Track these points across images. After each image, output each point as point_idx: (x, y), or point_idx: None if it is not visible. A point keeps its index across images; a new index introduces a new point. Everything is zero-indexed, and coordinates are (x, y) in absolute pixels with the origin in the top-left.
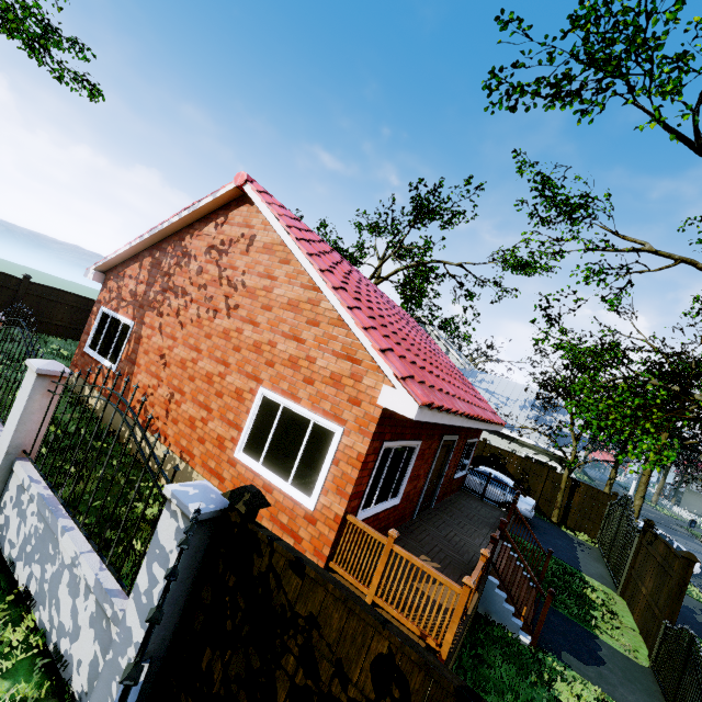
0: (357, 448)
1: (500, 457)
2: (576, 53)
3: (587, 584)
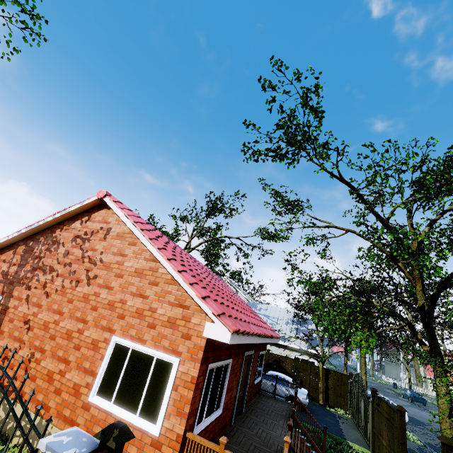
0: (190, 372)
1: (280, 362)
2: (281, 139)
3: (351, 448)
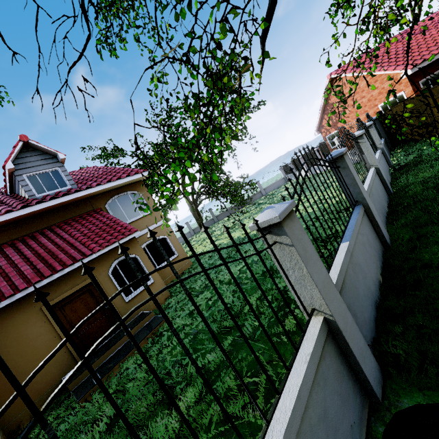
0: (409, 91)
1: None
2: None
3: None
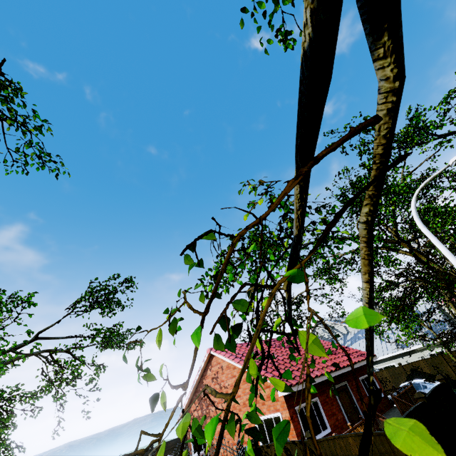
0: (286, 416)
1: (416, 368)
2: None
3: None
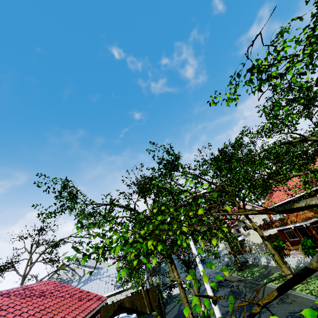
0: None
1: (121, 304)
2: (62, 201)
3: None
